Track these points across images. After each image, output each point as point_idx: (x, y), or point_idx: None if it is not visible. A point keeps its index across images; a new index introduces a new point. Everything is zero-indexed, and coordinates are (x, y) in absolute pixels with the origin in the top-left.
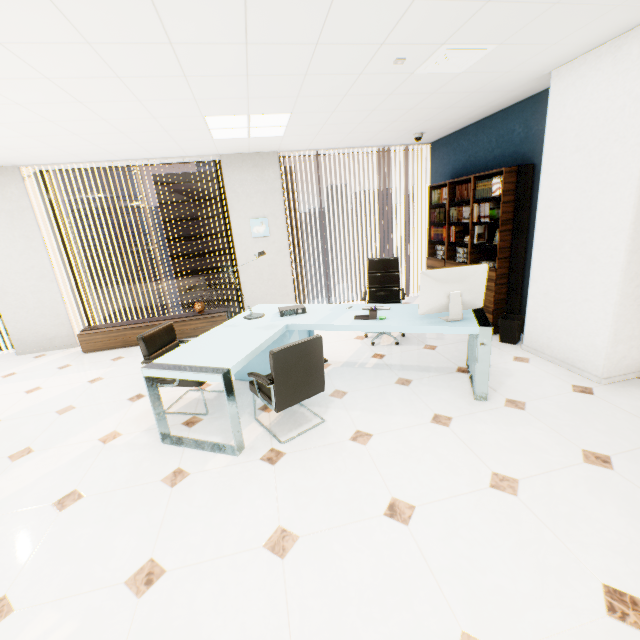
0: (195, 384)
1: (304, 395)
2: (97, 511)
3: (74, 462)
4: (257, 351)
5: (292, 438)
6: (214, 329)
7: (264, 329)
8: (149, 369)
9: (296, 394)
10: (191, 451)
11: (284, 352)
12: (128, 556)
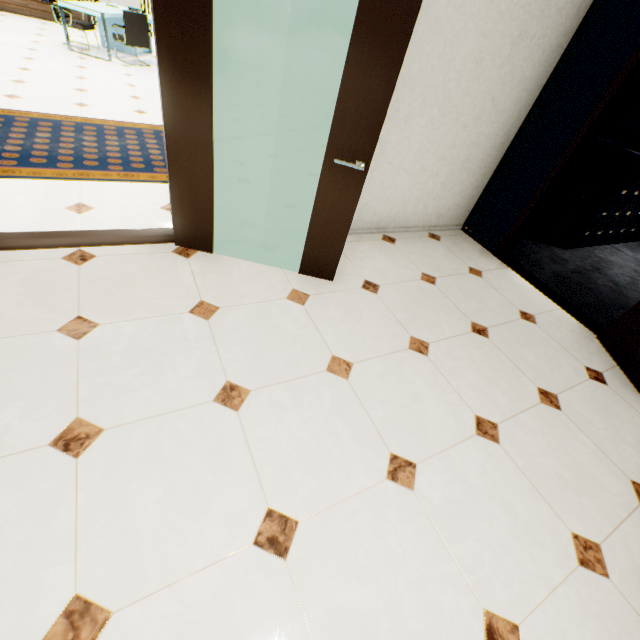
0: (83, 29)
1: (140, 45)
2: (51, 55)
3: (24, 43)
4: (117, 17)
5: (135, 65)
6: (89, 3)
7: (120, 12)
8: (62, 2)
9: (136, 42)
10: (86, 56)
11: (130, 14)
12: (73, 64)
